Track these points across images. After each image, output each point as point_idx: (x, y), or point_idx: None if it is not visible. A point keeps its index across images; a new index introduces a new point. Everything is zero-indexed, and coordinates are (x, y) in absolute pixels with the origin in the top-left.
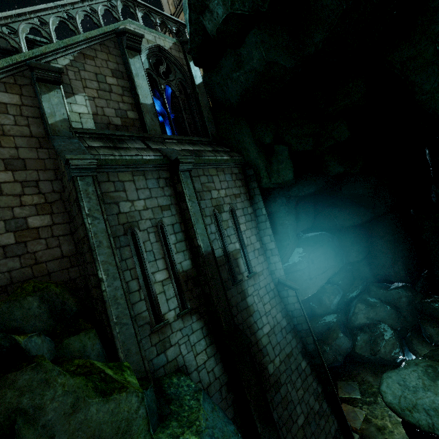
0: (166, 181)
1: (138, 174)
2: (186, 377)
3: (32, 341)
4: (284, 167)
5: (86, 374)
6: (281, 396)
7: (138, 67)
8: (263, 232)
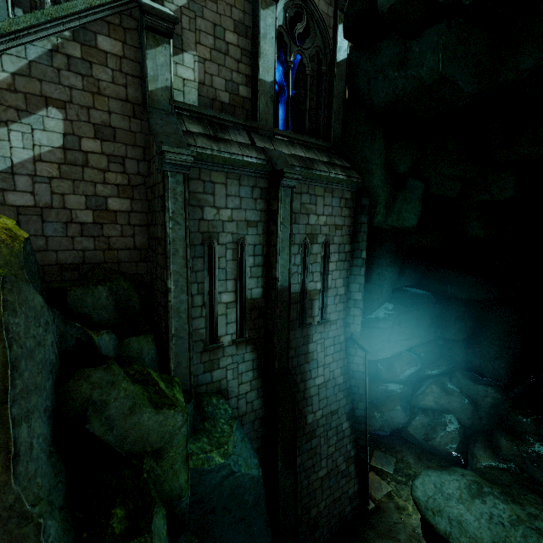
0: (261, 192)
1: (232, 177)
2: (225, 401)
3: (103, 339)
4: (409, 208)
5: (143, 382)
6: (311, 446)
7: (269, 24)
8: (353, 277)
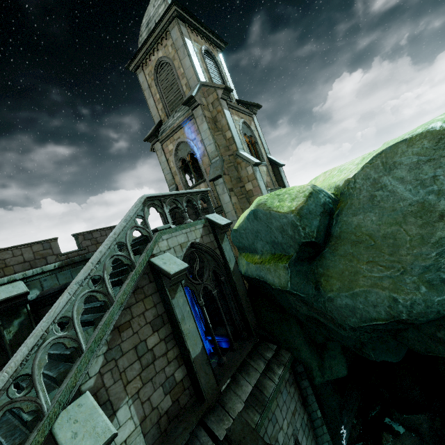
0: None
1: None
2: None
3: None
4: (337, 362)
5: None
6: None
7: (182, 304)
8: (320, 439)
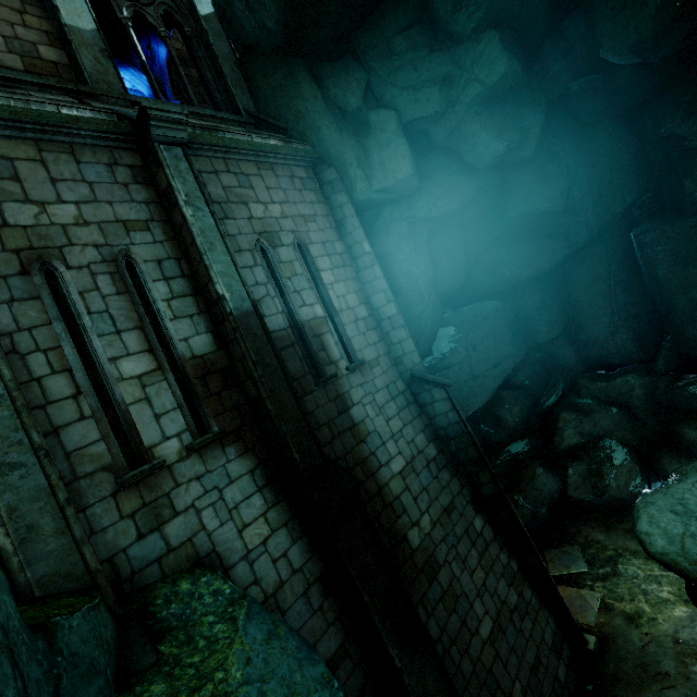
0: (133, 172)
1: (54, 149)
2: (213, 576)
3: None
4: (392, 153)
5: None
6: (441, 588)
7: None
8: (370, 286)
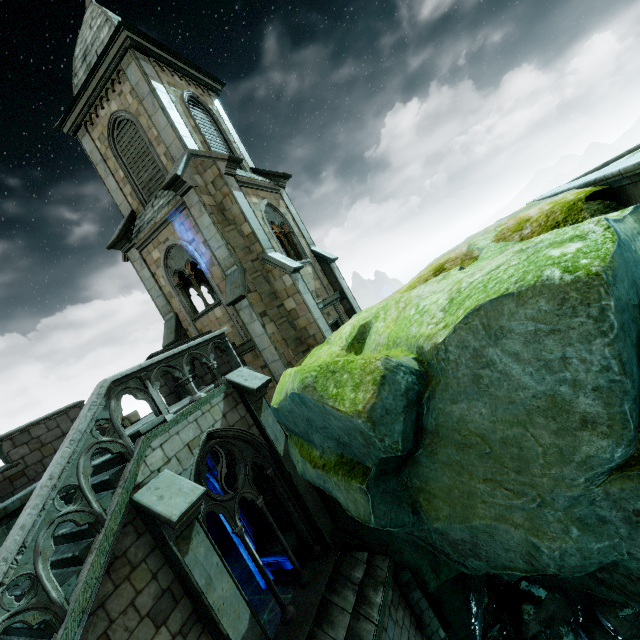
0: None
1: None
2: None
3: None
4: None
5: None
6: None
7: (203, 557)
8: None
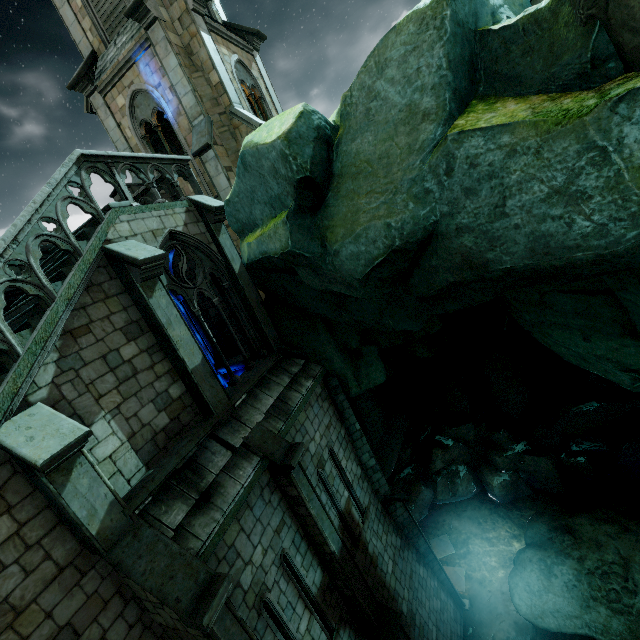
0: (269, 487)
1: (242, 512)
2: None
3: None
4: (374, 369)
5: None
6: (418, 628)
7: (165, 306)
8: (360, 450)
